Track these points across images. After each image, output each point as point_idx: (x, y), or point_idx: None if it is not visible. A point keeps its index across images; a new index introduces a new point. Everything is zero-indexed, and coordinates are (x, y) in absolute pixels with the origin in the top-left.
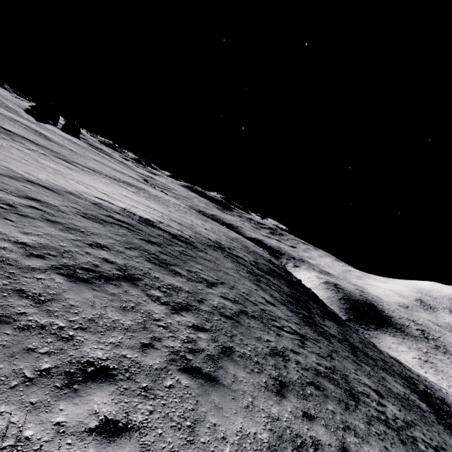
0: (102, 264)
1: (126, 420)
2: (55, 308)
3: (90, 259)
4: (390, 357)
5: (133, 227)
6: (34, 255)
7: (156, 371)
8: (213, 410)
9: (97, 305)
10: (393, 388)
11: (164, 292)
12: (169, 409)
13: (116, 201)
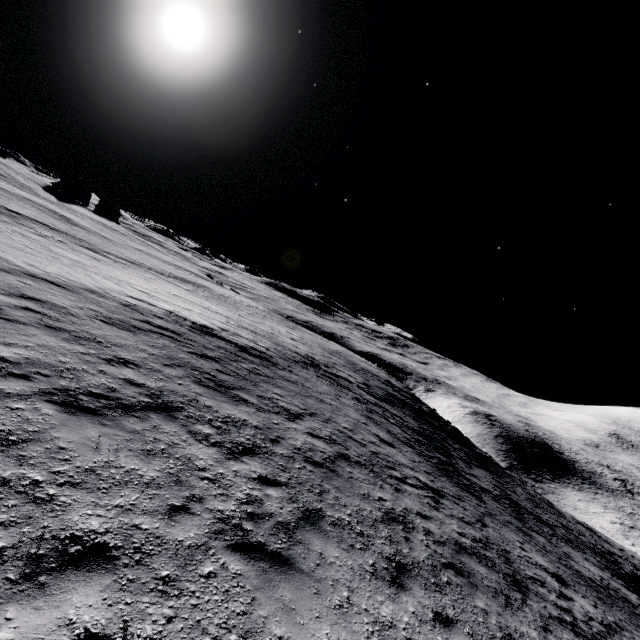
0: (123, 387)
1: (122, 635)
2: (32, 452)
3: (105, 380)
4: (577, 522)
5: (180, 336)
6: (14, 374)
7: (188, 551)
8: (280, 614)
9: (104, 447)
10: (582, 570)
11: (217, 427)
12: (203, 613)
13: (159, 302)
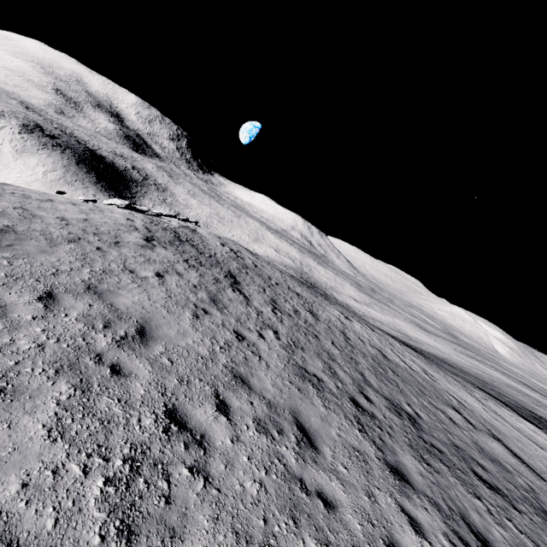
0: None
1: None
2: None
3: None
4: None
5: None
6: None
7: None
8: None
9: None
10: None
11: None
12: None
13: None
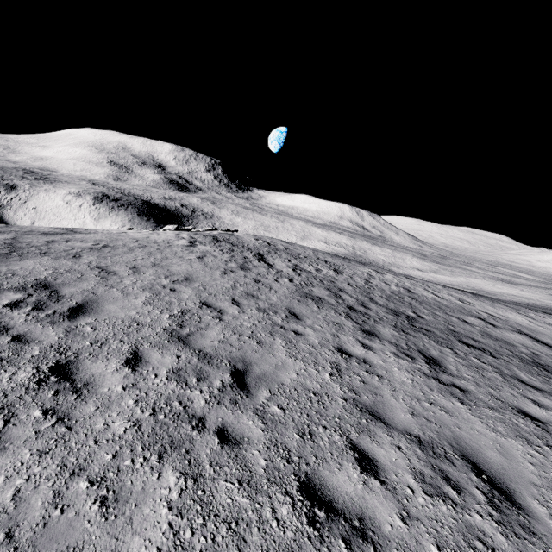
0: None
1: None
2: None
3: None
4: None
5: None
6: None
7: None
8: None
9: None
10: None
11: None
12: None
13: None
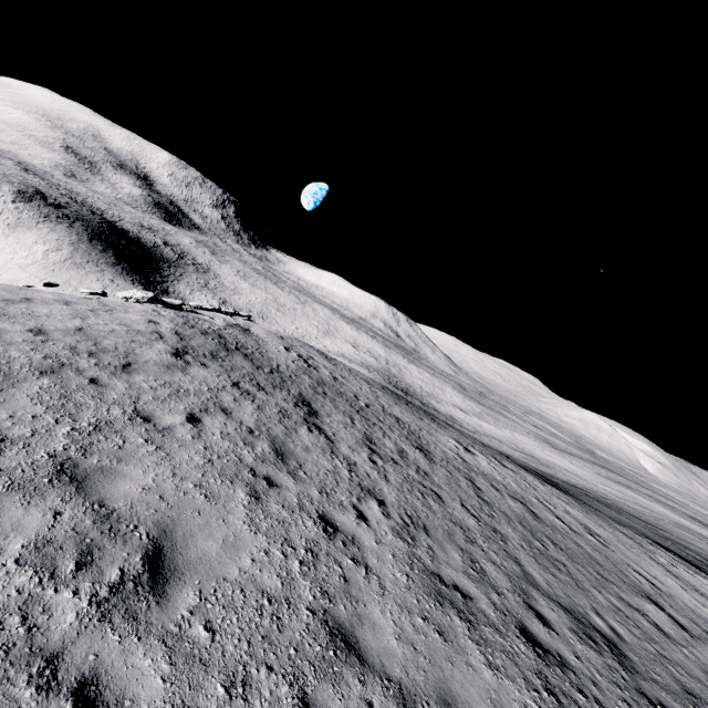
0: None
1: None
2: None
3: None
4: None
5: None
6: None
7: None
8: None
9: None
10: None
11: None
12: None
13: None
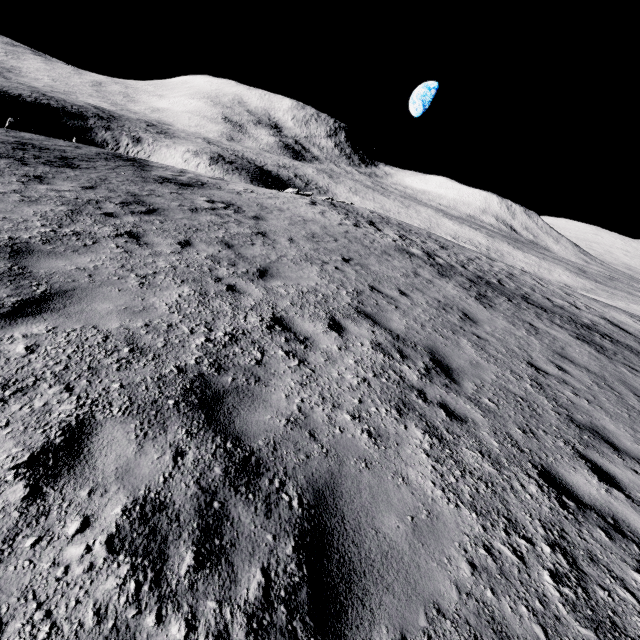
0: None
1: None
2: None
3: None
4: None
5: None
6: None
7: None
8: None
9: None
10: None
11: None
12: None
13: None
